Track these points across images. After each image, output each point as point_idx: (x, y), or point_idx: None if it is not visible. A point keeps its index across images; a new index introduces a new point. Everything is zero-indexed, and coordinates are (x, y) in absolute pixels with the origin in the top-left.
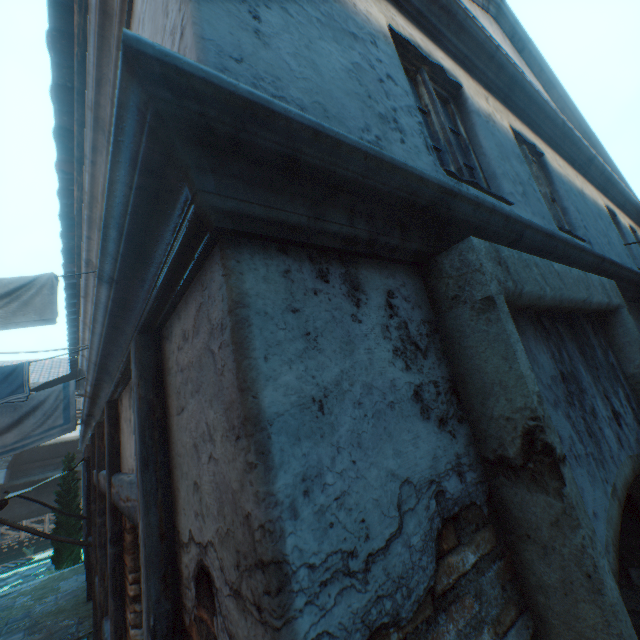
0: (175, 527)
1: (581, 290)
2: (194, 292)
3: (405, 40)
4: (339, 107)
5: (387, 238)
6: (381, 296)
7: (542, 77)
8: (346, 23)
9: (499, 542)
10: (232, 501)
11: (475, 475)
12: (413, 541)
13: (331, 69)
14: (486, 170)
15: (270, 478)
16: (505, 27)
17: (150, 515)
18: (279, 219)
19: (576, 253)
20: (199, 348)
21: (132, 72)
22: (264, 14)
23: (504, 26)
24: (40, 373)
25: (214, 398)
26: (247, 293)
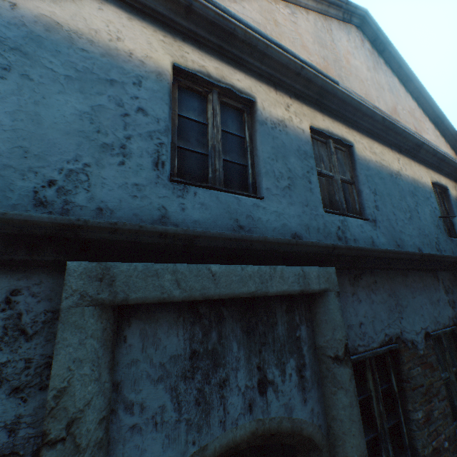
0: None
1: (250, 284)
2: None
3: (190, 72)
4: (49, 146)
5: (10, 256)
6: (2, 295)
7: (400, 72)
8: (108, 72)
9: None
10: None
11: (34, 431)
12: None
13: (59, 116)
14: (256, 167)
15: None
16: (368, 33)
17: None
18: None
19: (287, 246)
20: None
21: None
22: None
23: (367, 32)
24: None
25: None
26: None
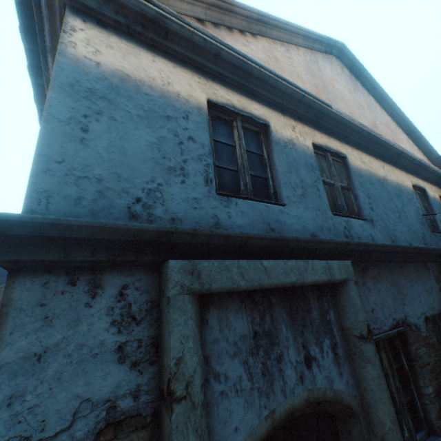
0: None
1: (291, 276)
2: None
3: (221, 105)
4: (133, 171)
5: (123, 258)
6: (116, 289)
7: (375, 92)
8: (165, 110)
9: (152, 439)
10: None
11: (150, 397)
12: (77, 434)
13: (137, 147)
14: (275, 180)
15: None
16: (346, 61)
17: None
18: (40, 260)
19: (312, 244)
20: None
21: None
22: (93, 126)
23: (345, 61)
24: None
25: None
26: (13, 298)
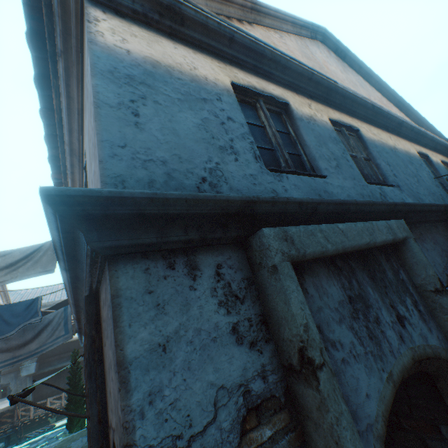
0: (107, 415)
1: (364, 237)
2: (104, 279)
3: (244, 87)
4: (190, 152)
5: (213, 235)
6: (212, 269)
7: (361, 71)
8: (199, 93)
9: (292, 420)
10: (117, 407)
11: (276, 376)
12: (224, 425)
13: (186, 129)
14: (309, 155)
15: (128, 396)
16: (330, 45)
17: (92, 408)
18: (138, 243)
19: (368, 207)
20: (107, 312)
21: (46, 202)
22: (142, 110)
23: (329, 45)
24: (55, 294)
25: (111, 344)
26: (121, 288)
